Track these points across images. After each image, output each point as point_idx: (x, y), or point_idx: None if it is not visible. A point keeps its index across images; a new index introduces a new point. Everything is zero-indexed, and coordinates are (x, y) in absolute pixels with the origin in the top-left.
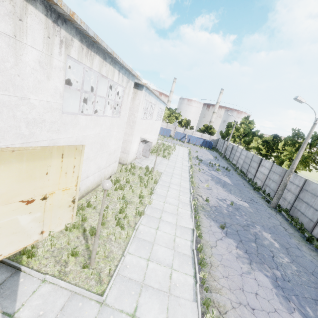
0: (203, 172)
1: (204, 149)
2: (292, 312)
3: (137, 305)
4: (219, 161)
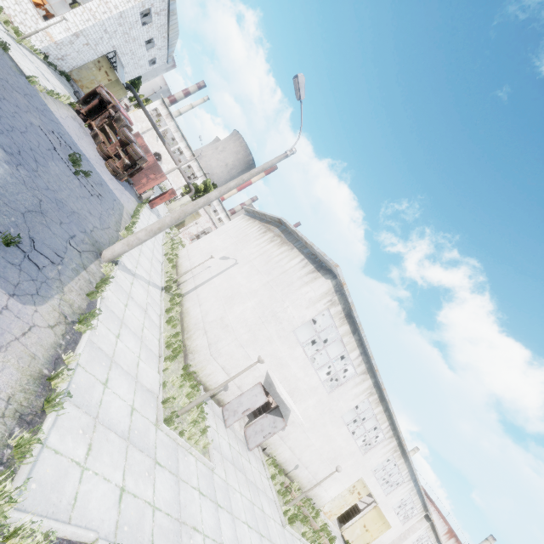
0: None
1: None
2: None
3: None
4: None
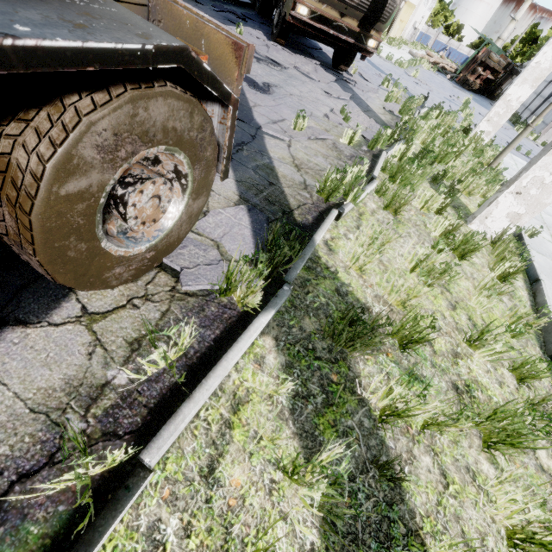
0: None
1: None
2: None
3: None
4: None
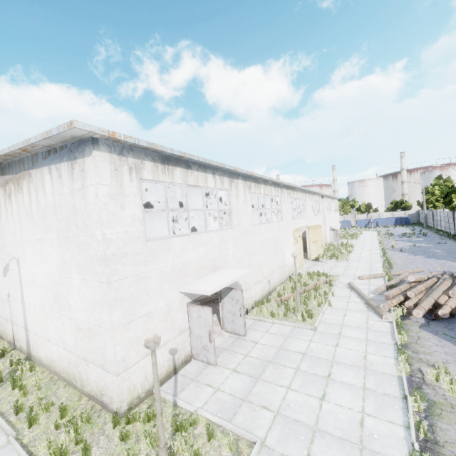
0: (393, 239)
1: (400, 227)
2: (429, 259)
3: (359, 261)
4: (418, 231)
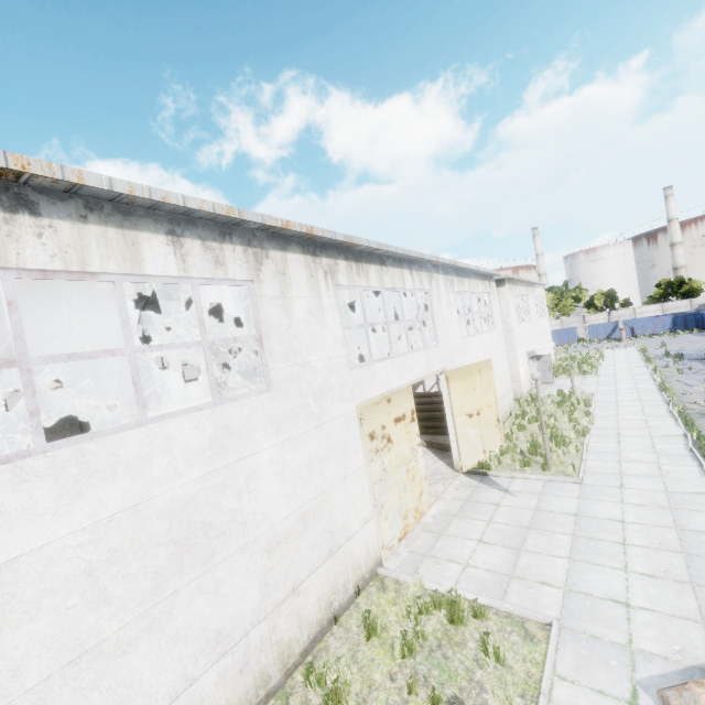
0: (693, 372)
1: (687, 334)
2: None
3: (622, 483)
4: None
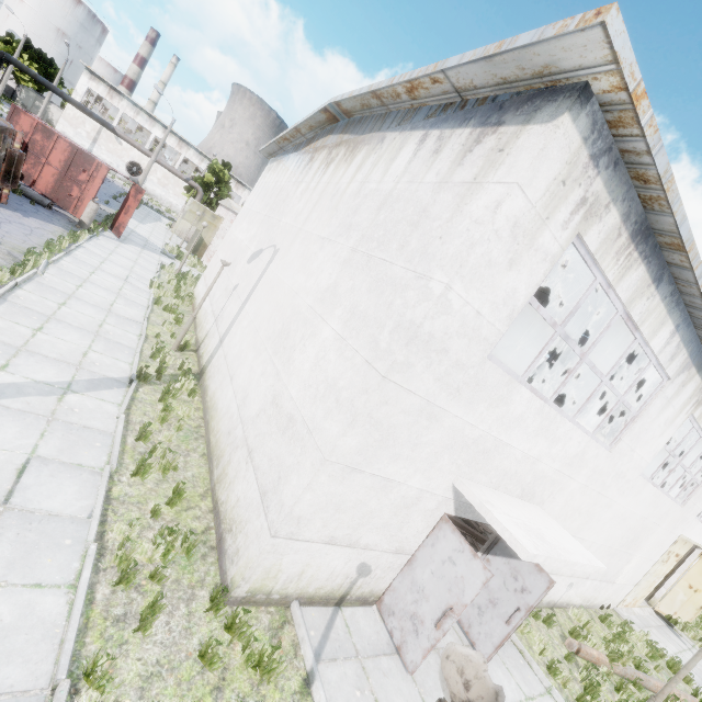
0: None
1: None
2: None
3: None
4: None
